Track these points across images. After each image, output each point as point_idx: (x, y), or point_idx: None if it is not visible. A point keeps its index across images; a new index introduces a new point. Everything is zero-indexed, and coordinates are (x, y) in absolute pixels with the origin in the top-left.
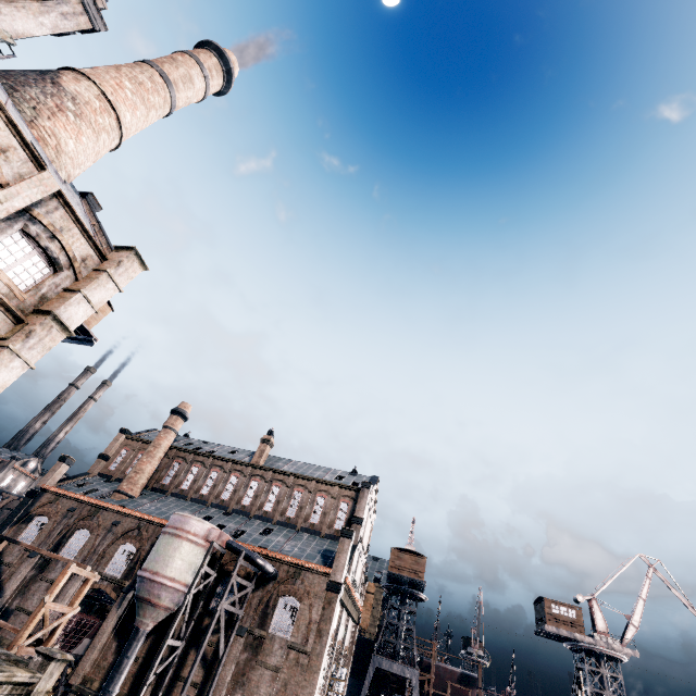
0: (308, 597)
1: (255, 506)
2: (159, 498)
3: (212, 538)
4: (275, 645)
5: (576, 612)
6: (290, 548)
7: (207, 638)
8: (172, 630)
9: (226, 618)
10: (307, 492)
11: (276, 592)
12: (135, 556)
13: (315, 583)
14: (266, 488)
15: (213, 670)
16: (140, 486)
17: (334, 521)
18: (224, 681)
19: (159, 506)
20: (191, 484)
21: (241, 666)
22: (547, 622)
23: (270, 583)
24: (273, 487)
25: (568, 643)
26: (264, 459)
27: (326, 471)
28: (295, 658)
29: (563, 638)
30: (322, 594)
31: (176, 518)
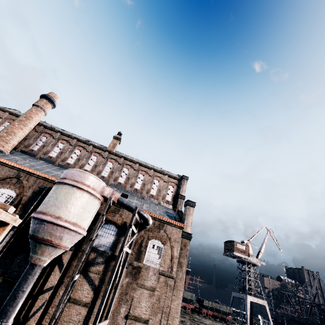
0: (170, 241)
1: (112, 178)
2: (30, 158)
3: (107, 194)
4: (150, 273)
5: (246, 247)
6: (146, 208)
7: (114, 275)
8: (78, 268)
9: (110, 253)
10: (147, 175)
11: (147, 236)
12: (15, 199)
13: (174, 232)
14: (119, 168)
15: (100, 292)
16: (11, 146)
17: (165, 195)
18: (114, 301)
19: (32, 164)
20: (58, 154)
21: (124, 287)
22: (235, 251)
23: (142, 230)
24: (124, 168)
25: (239, 259)
26: (115, 150)
27: (152, 166)
28: (164, 281)
29: (237, 257)
30: (179, 240)
31: (74, 172)
